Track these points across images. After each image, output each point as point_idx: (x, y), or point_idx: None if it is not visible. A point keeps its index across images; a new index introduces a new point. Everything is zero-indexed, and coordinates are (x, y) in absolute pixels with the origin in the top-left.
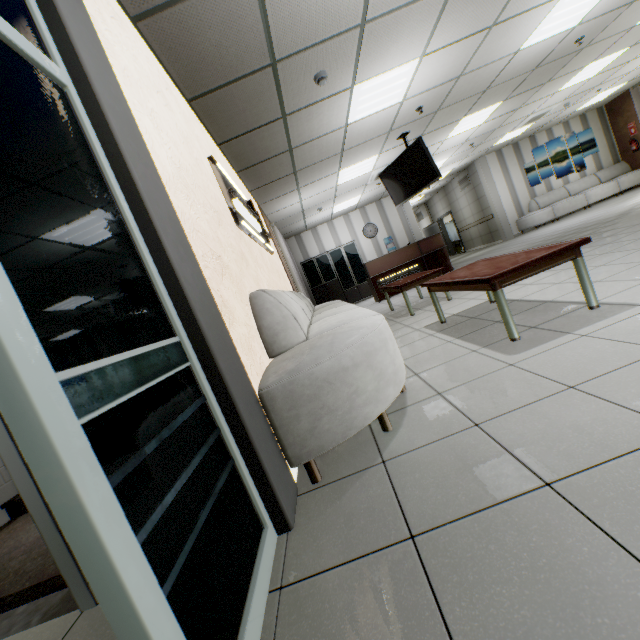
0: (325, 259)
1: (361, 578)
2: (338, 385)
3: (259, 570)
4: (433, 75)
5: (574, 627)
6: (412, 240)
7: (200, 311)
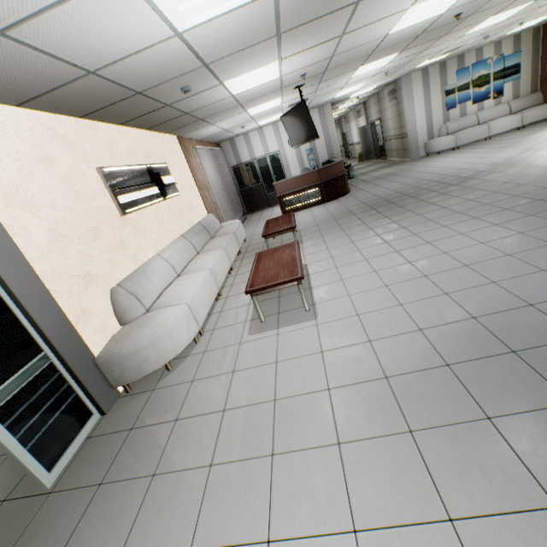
0: (253, 165)
1: (109, 440)
2: (133, 358)
3: (82, 432)
4: (302, 62)
5: (135, 466)
6: (330, 153)
7: (55, 338)
